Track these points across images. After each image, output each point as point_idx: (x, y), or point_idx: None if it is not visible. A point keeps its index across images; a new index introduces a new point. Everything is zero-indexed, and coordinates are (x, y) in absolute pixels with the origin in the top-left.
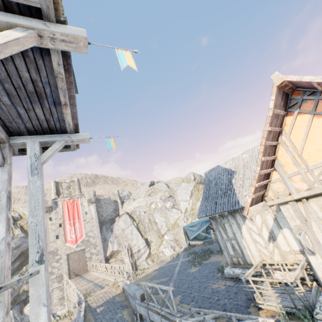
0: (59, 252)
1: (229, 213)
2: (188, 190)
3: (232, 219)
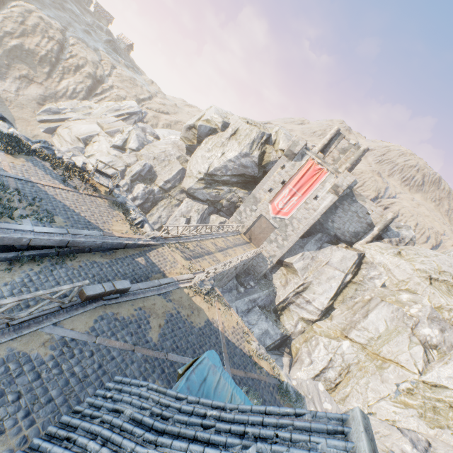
0: (258, 205)
1: None
2: None
3: None
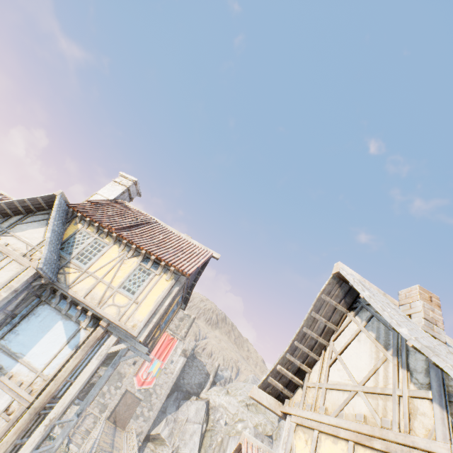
0: (124, 380)
1: None
2: None
3: None
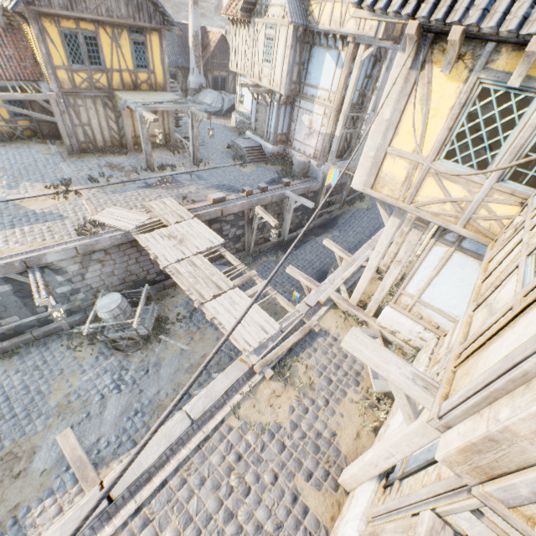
0: None
1: None
2: None
3: None
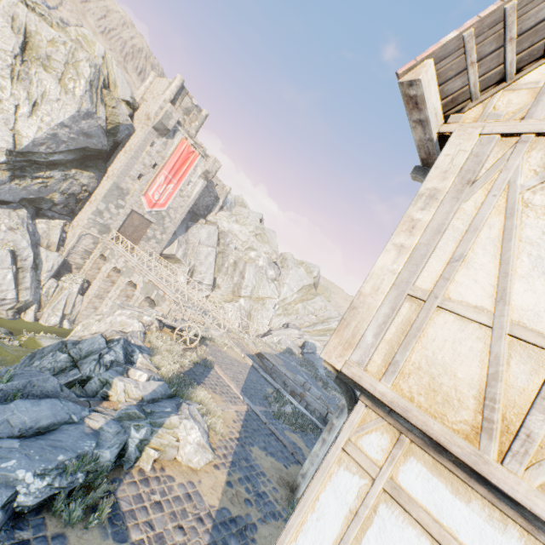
0: (127, 199)
1: None
2: (301, 282)
3: None
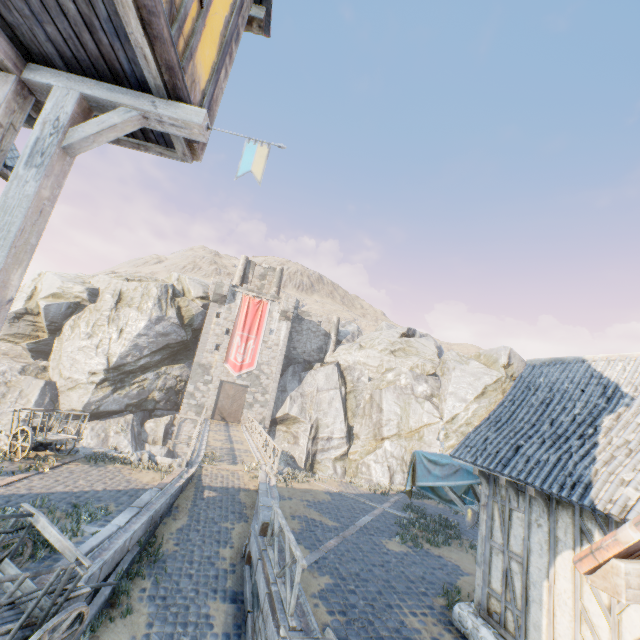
0: (212, 372)
1: (541, 494)
2: (478, 382)
3: (541, 514)
